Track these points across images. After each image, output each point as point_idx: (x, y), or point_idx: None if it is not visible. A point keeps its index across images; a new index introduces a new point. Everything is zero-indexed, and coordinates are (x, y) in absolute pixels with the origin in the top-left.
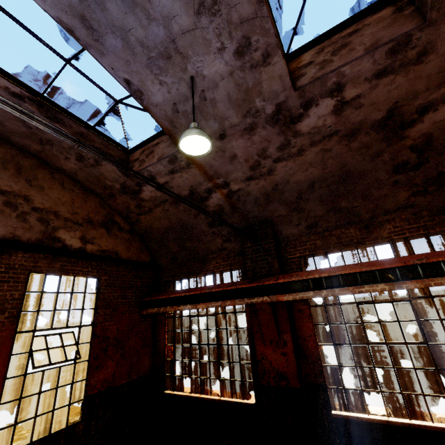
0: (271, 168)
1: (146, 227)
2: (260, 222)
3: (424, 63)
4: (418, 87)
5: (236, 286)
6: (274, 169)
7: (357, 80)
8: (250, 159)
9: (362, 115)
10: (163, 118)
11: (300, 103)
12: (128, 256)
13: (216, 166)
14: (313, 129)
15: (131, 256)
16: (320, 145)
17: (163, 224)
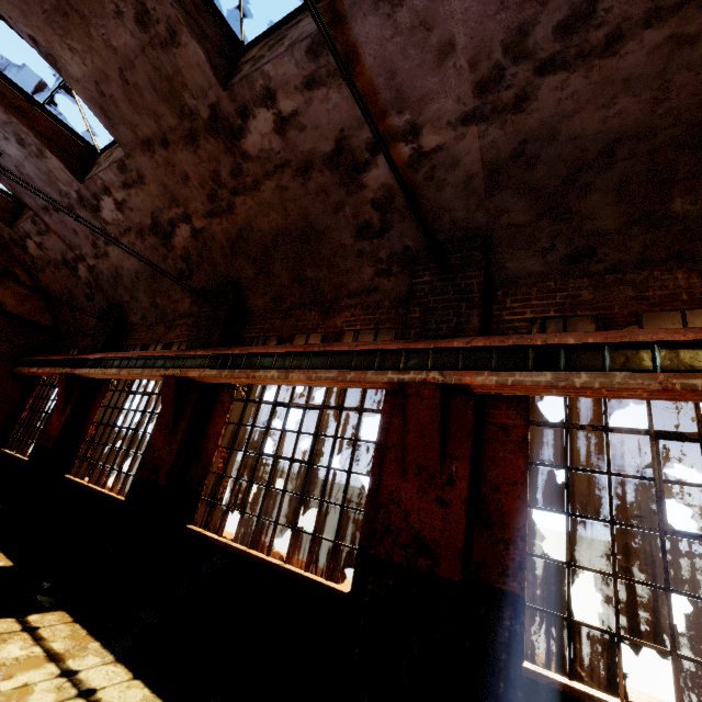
0: (106, 250)
1: (47, 287)
2: (116, 304)
3: (147, 185)
4: (158, 204)
5: (64, 357)
6: (108, 252)
7: (115, 186)
8: (89, 237)
9: (139, 217)
10: (4, 181)
11: (91, 195)
12: (18, 311)
13: (69, 237)
14: (115, 221)
15: (23, 312)
16: (127, 238)
17: (58, 288)
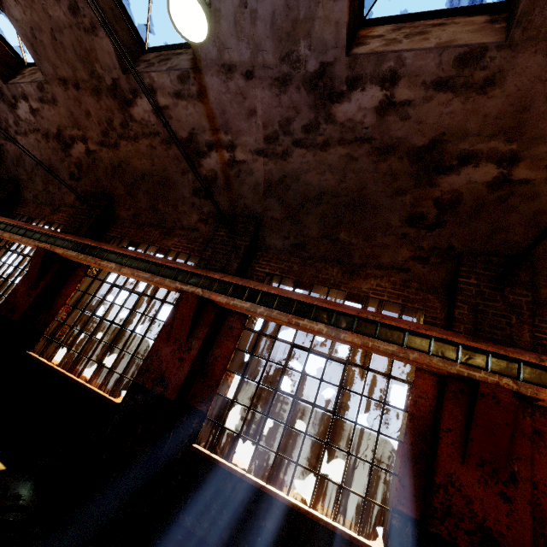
0: (15, 137)
1: None
2: (15, 179)
3: (59, 107)
4: (64, 122)
5: None
6: (17, 139)
7: (32, 97)
8: (2, 122)
9: (47, 125)
10: None
11: (11, 95)
12: None
13: None
14: (27, 120)
15: None
16: (35, 135)
17: None
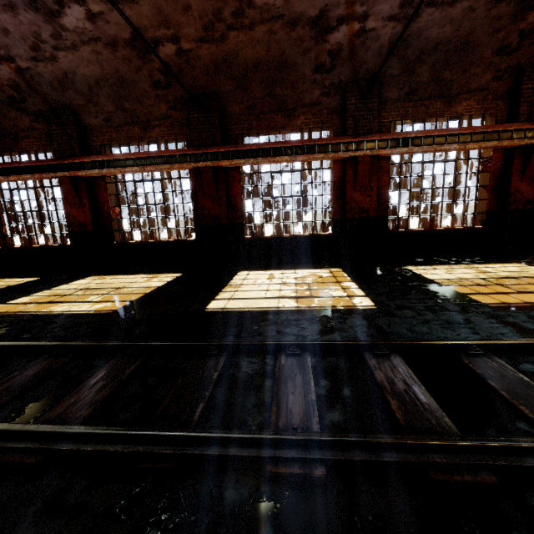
0: (53, 55)
1: None
2: (63, 107)
3: (139, 5)
4: (145, 23)
5: (42, 163)
6: (57, 56)
7: None
8: (27, 39)
9: (114, 30)
10: None
11: None
12: None
13: None
14: (78, 29)
15: None
16: (91, 46)
17: None
